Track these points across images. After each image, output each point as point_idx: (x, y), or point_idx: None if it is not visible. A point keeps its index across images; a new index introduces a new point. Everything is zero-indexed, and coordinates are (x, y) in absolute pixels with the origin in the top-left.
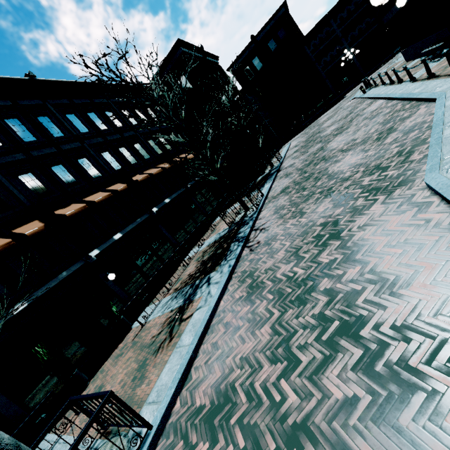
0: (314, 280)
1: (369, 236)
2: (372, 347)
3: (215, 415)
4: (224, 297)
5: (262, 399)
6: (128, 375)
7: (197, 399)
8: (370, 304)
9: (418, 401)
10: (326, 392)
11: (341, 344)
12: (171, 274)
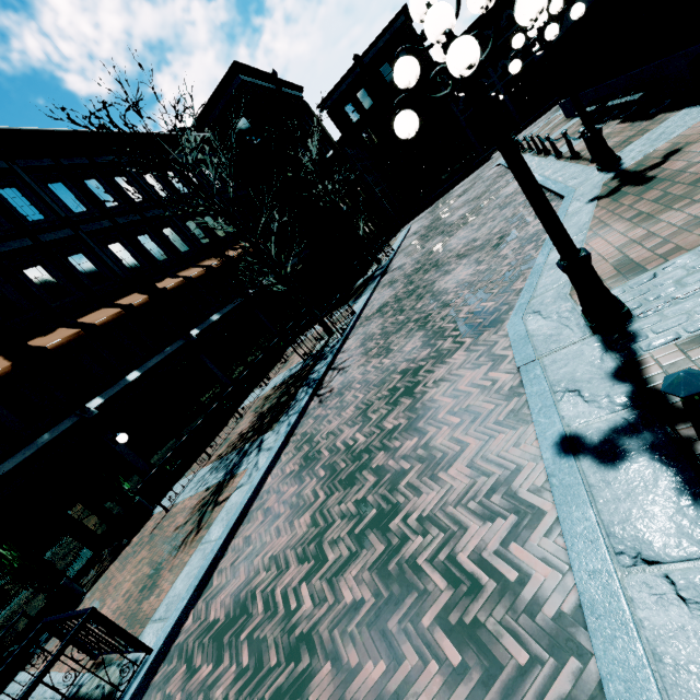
0: (371, 453)
1: (439, 396)
2: (394, 542)
3: (227, 631)
4: (274, 470)
5: (279, 607)
6: (137, 583)
7: (212, 612)
8: (411, 488)
9: (409, 602)
10: (339, 596)
11: (369, 539)
12: (218, 431)
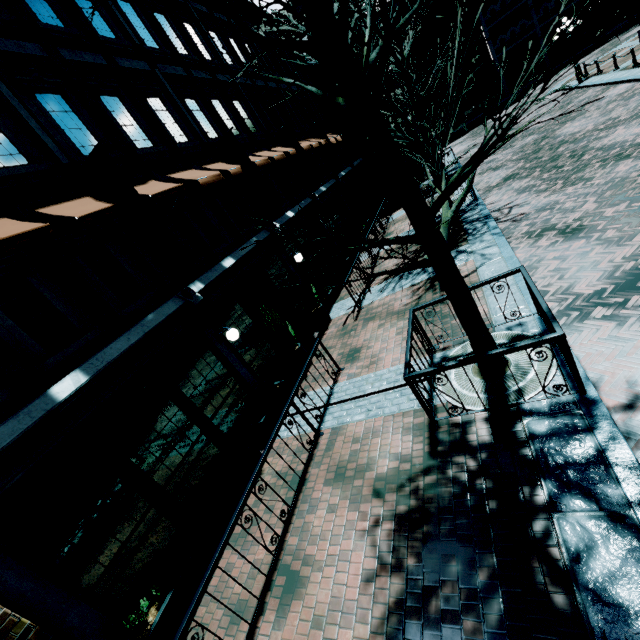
0: None
1: None
2: None
3: (632, 285)
4: (517, 251)
5: None
6: (404, 328)
7: (583, 291)
8: None
9: None
10: None
11: None
12: (345, 276)
